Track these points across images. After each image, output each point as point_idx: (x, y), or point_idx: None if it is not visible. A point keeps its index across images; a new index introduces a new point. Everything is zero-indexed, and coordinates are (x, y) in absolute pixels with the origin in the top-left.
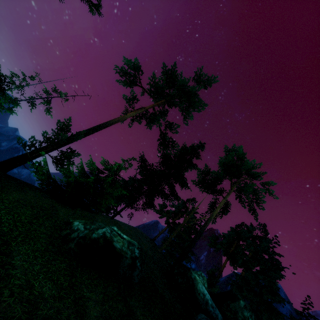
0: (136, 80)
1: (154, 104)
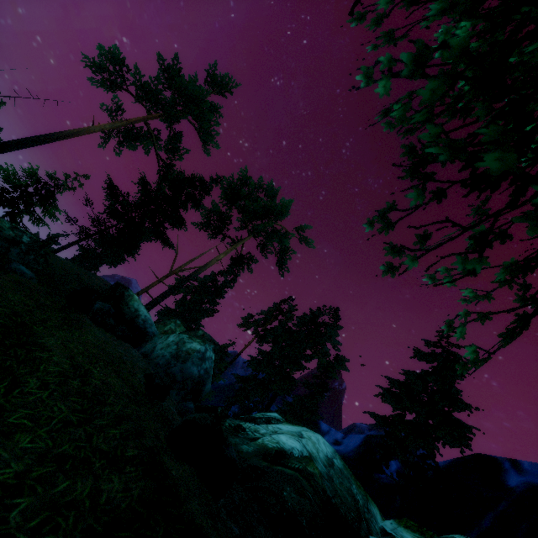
0: (122, 82)
1: (146, 116)
